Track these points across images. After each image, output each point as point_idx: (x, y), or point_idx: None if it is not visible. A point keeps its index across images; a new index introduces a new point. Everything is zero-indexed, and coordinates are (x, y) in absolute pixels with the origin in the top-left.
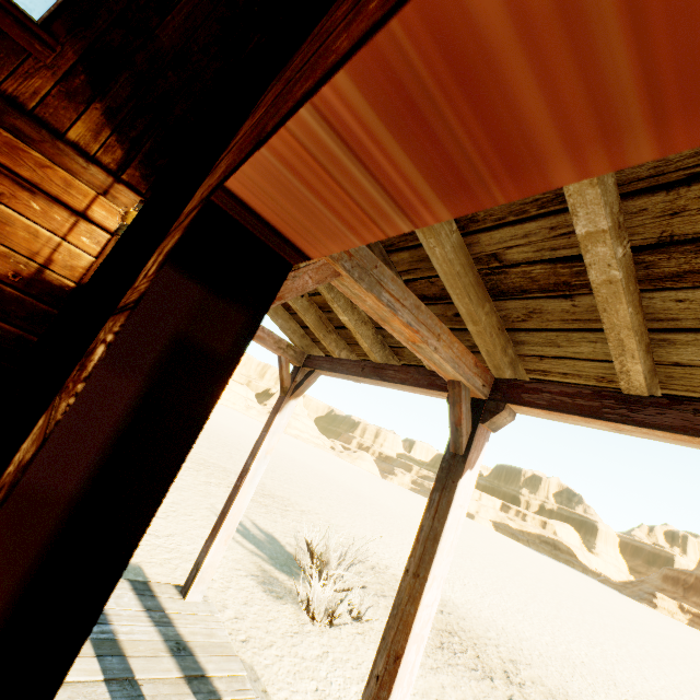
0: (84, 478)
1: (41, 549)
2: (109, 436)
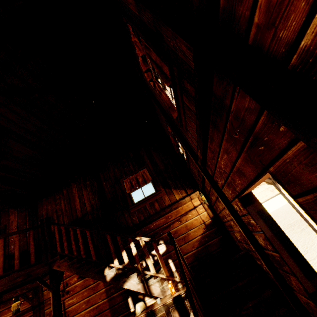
0: (271, 232)
1: (277, 241)
2: (266, 226)
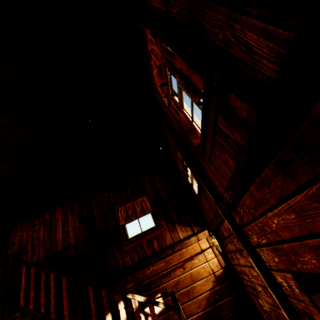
0: None
1: None
2: None
